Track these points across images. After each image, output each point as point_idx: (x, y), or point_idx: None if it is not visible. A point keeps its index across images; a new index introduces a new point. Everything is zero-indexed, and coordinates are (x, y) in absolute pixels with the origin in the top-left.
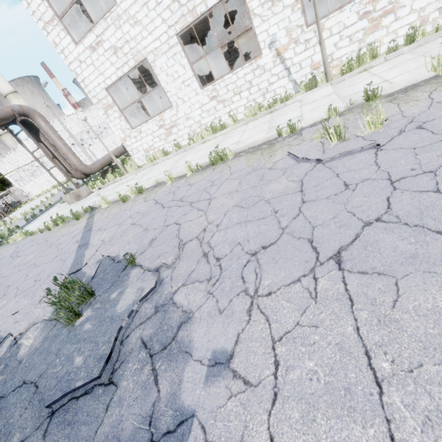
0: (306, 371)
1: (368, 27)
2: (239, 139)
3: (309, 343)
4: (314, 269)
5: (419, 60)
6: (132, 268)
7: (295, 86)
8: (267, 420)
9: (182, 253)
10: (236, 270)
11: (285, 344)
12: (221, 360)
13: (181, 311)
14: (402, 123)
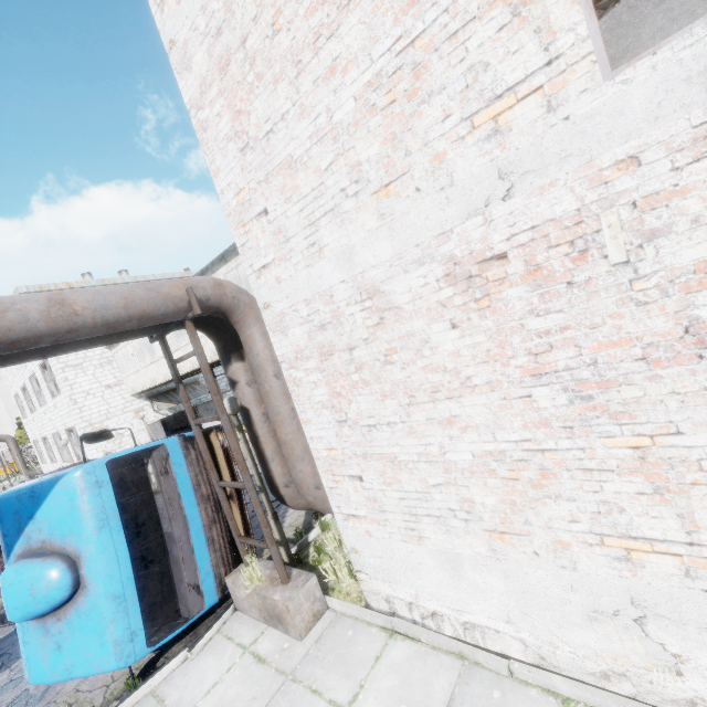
0: None
1: None
2: None
3: None
4: None
5: None
6: None
7: None
8: None
9: None
10: None
11: None
12: None
13: None
14: None
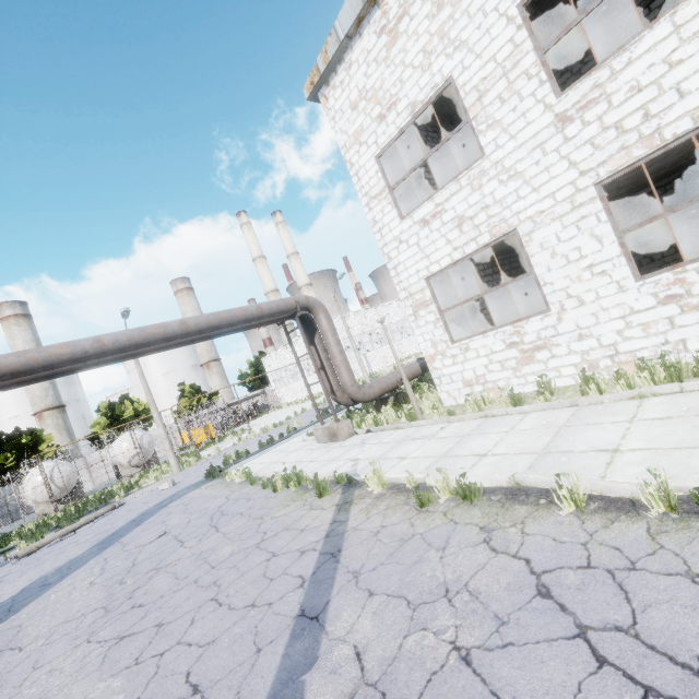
0: None
1: None
2: None
3: None
4: None
5: None
6: None
7: None
8: None
9: None
10: None
11: None
12: None
13: None
14: None
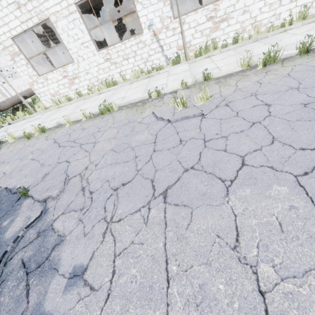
0: (130, 276)
1: (212, 27)
2: (124, 95)
3: (136, 256)
4: (150, 202)
5: (237, 57)
6: (25, 199)
7: (167, 60)
8: (99, 314)
9: (66, 187)
10: (102, 202)
11: (122, 257)
12: (78, 273)
13: (57, 235)
14: (219, 101)
